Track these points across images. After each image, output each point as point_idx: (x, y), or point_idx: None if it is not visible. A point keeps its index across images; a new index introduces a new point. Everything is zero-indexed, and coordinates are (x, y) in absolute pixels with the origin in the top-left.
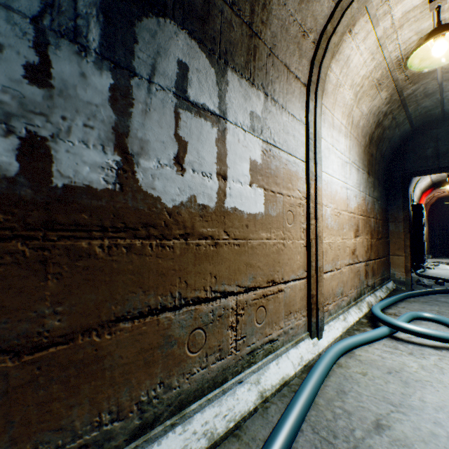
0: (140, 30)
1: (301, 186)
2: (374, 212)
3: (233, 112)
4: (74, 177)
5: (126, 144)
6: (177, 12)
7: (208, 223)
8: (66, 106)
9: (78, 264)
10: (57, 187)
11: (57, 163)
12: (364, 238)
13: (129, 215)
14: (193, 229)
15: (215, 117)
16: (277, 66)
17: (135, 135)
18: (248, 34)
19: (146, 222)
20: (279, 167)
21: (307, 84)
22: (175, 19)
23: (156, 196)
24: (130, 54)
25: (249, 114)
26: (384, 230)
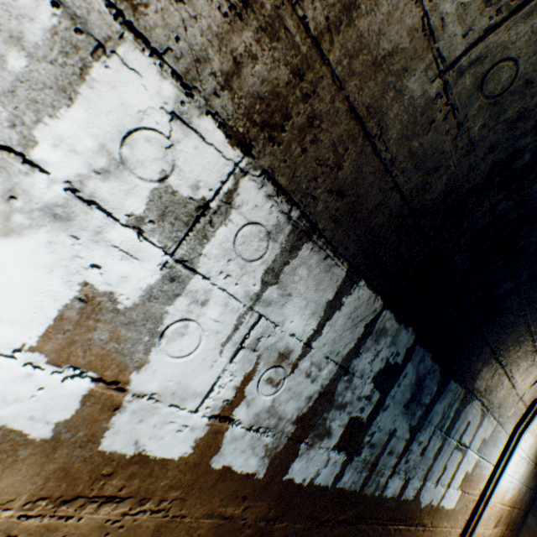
0: (462, 412)
1: (481, 484)
2: (521, 502)
3: (474, 441)
4: (406, 494)
5: (427, 474)
6: (481, 393)
7: (428, 515)
8: (422, 461)
9: (385, 536)
10: (400, 500)
11: (406, 489)
12: (500, 528)
13: (408, 512)
14: (421, 519)
15: (465, 448)
16: (514, 400)
17: (432, 468)
18: (509, 387)
19: (411, 515)
20: (477, 472)
21: (527, 406)
22: (478, 398)
23: (421, 501)
24: (453, 426)
25: (481, 440)
26: (520, 520)
